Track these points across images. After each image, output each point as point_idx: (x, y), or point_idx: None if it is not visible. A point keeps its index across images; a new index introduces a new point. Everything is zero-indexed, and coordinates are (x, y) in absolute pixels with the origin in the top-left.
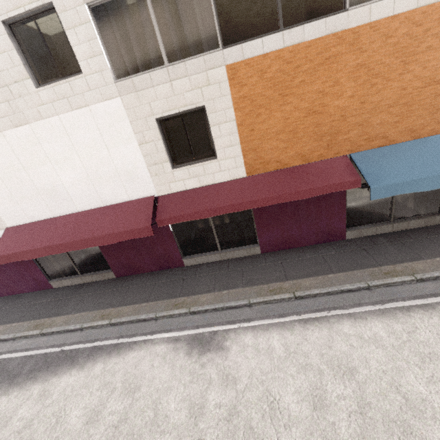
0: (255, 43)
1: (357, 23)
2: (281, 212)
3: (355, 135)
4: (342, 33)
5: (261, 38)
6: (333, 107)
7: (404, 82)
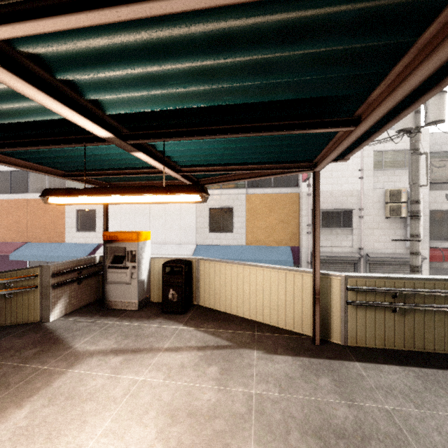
0: (1, 195)
1: (30, 198)
2: (2, 263)
3: (30, 235)
4: (26, 199)
5: (3, 195)
6: (23, 222)
7: (45, 220)
